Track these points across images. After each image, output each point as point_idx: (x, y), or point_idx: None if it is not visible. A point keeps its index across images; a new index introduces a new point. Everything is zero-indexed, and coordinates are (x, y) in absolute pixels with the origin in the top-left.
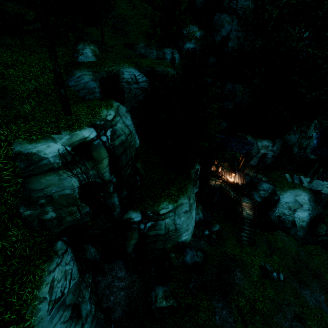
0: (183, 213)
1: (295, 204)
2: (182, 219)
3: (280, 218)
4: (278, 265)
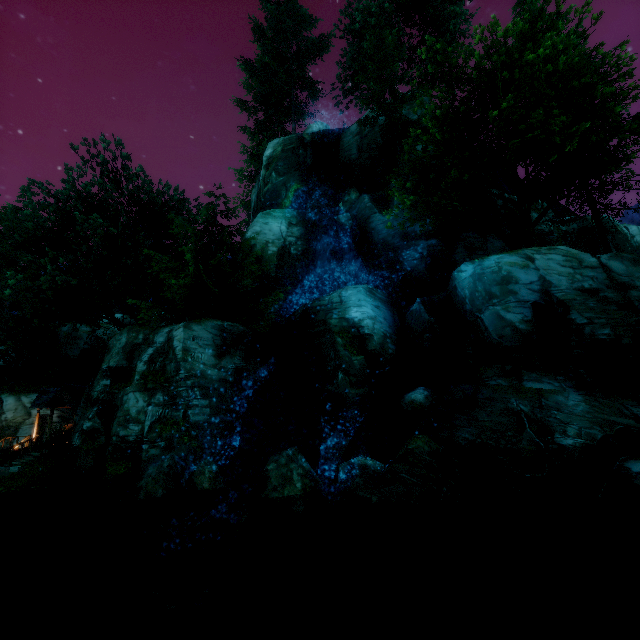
0: None
1: None
2: None
3: None
4: None
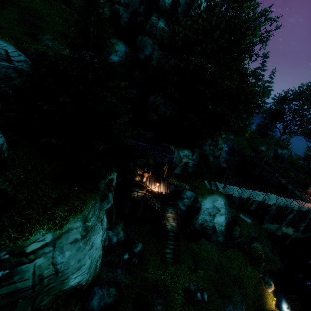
0: (69, 245)
1: (214, 209)
2: (67, 253)
3: (202, 225)
4: (202, 281)
